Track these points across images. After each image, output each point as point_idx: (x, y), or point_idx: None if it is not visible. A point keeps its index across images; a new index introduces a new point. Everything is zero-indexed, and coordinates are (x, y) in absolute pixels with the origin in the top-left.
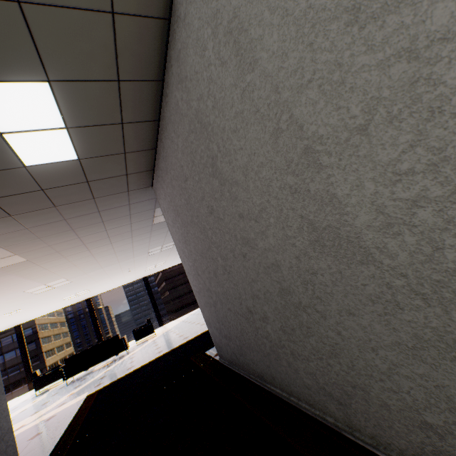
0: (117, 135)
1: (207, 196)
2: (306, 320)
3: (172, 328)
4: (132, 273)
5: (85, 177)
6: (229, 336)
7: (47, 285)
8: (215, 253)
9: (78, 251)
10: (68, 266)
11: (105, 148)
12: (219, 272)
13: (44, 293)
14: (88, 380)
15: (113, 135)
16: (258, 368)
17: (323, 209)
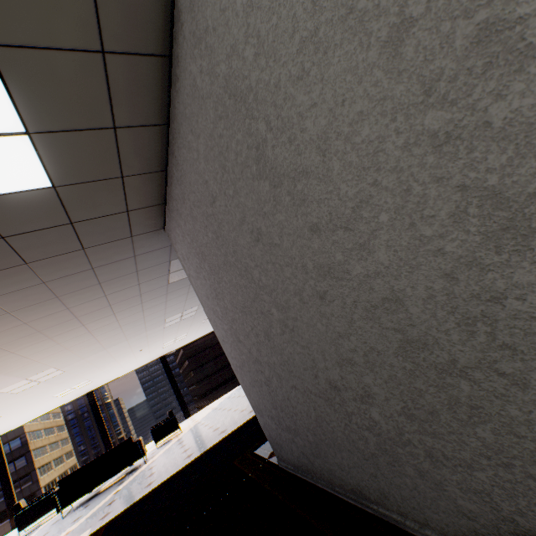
0: (108, 148)
1: (250, 214)
2: (469, 394)
3: (202, 419)
4: (145, 352)
5: (66, 216)
6: (294, 428)
7: (30, 379)
8: (266, 303)
9: (68, 329)
10: (56, 350)
11: (93, 169)
12: (273, 332)
13: (27, 390)
14: (92, 507)
15: (103, 146)
16: (351, 478)
17: (530, 152)
